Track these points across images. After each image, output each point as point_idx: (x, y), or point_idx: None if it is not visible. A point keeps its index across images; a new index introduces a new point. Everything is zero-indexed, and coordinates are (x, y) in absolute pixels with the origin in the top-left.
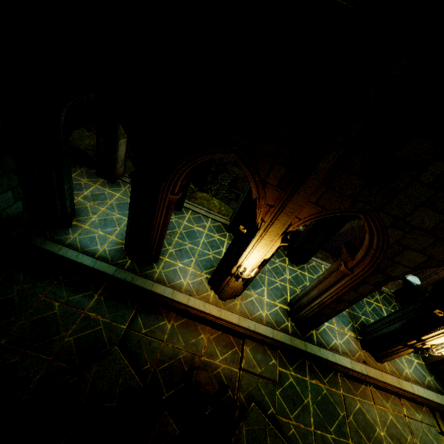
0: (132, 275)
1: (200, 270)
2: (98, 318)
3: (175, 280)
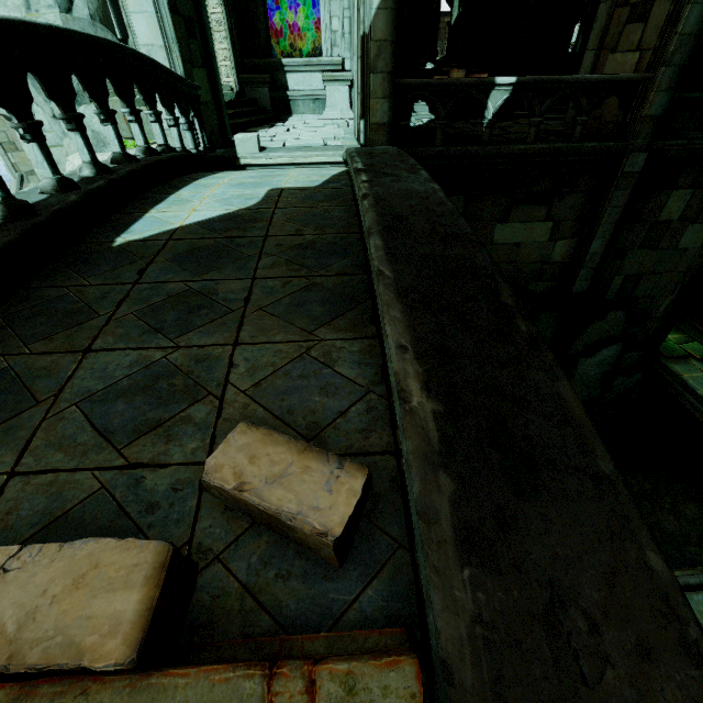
0: None
1: None
2: None
3: None
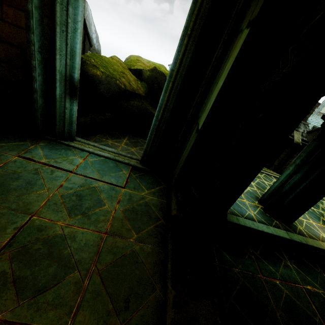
0: (300, 236)
1: (318, 222)
2: (316, 290)
3: (317, 235)
